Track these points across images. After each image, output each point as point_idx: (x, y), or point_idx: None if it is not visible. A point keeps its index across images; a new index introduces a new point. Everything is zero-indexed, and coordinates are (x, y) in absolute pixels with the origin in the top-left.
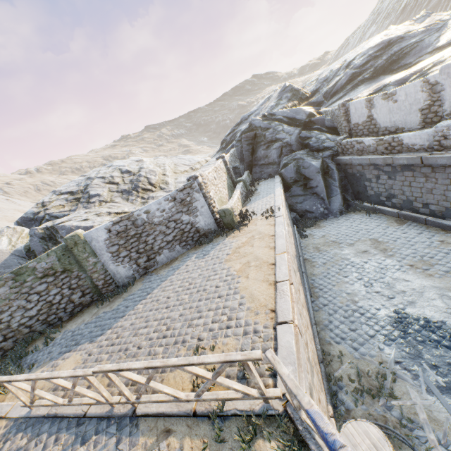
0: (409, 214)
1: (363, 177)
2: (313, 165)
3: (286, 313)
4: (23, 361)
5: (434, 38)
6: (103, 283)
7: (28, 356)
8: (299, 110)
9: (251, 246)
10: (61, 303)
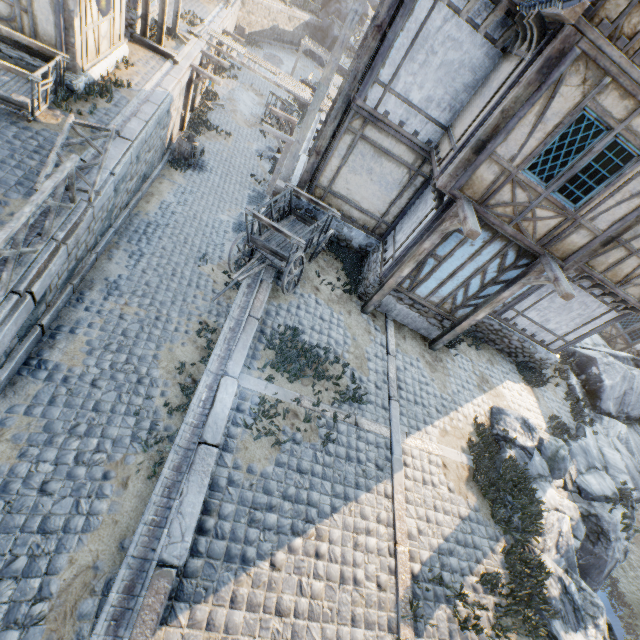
0: None
1: None
2: (334, 32)
3: None
4: None
5: None
6: None
7: None
8: (367, 7)
9: None
10: None
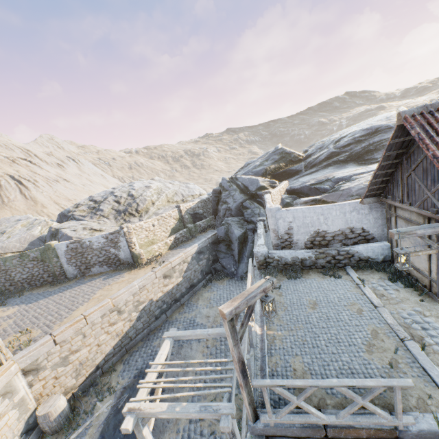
0: None
1: None
2: (234, 233)
3: (58, 331)
4: (8, 300)
5: None
6: (59, 273)
7: (11, 298)
8: (255, 181)
9: (119, 285)
10: (38, 276)
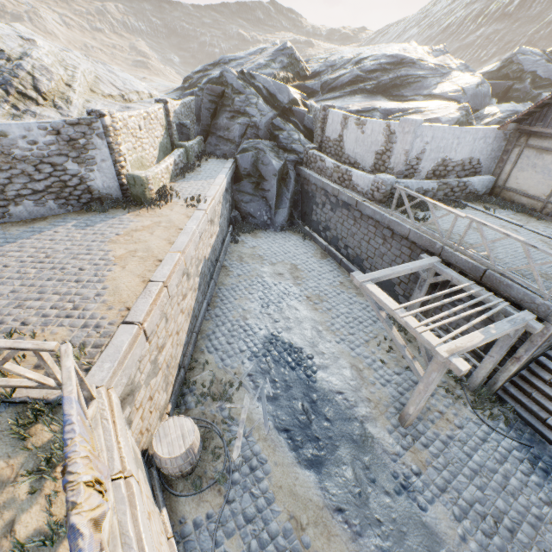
0: (333, 251)
1: (313, 199)
2: (272, 165)
3: (138, 314)
4: None
5: (435, 82)
6: None
7: None
8: (285, 88)
9: (150, 233)
10: None
